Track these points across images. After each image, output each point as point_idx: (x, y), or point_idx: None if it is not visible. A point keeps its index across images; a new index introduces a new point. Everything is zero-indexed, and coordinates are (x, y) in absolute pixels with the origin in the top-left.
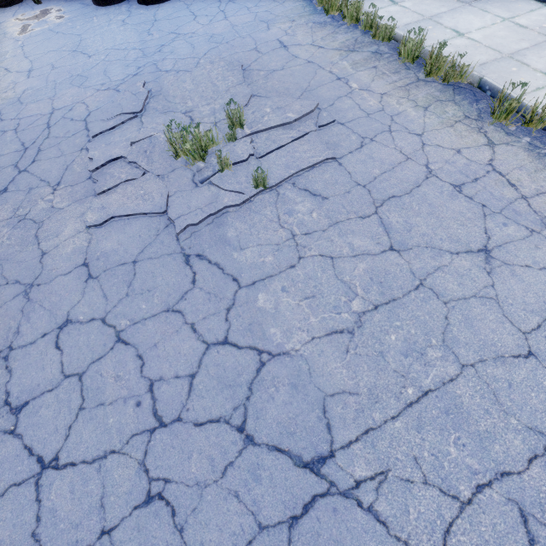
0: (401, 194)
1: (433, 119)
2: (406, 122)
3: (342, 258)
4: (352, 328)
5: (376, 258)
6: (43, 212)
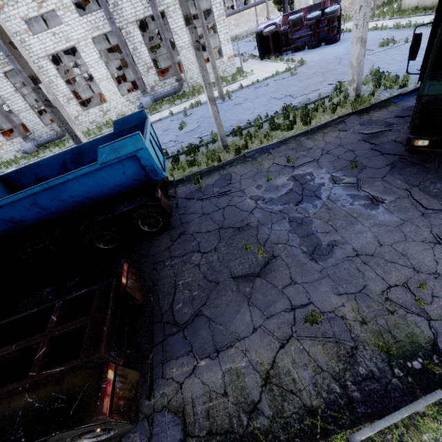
0: None
1: None
2: None
3: None
4: None
5: None
6: None
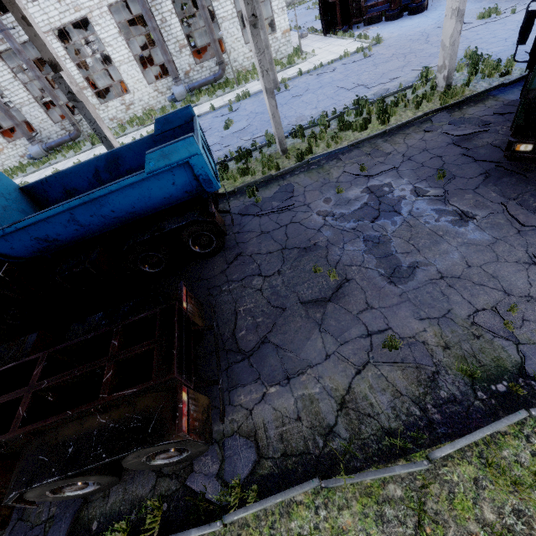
0: None
1: None
2: None
3: None
4: None
5: None
6: None
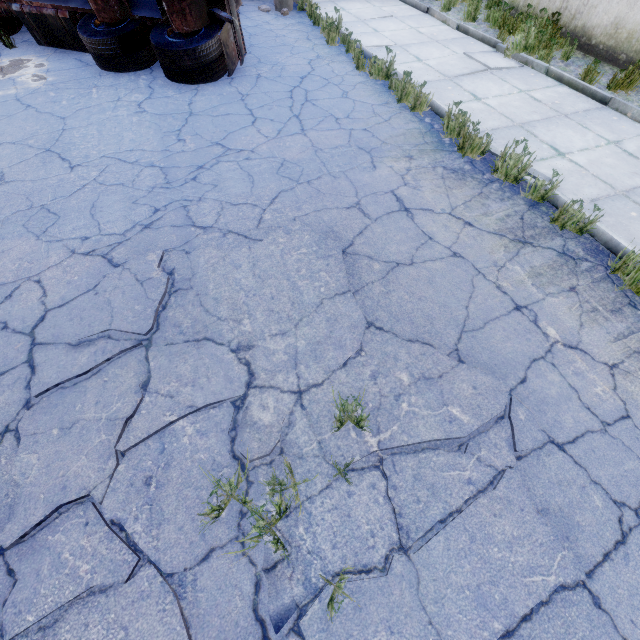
0: None
1: None
2: None
3: None
4: None
5: None
6: None
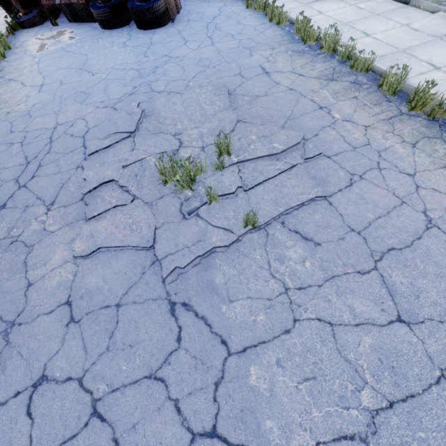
0: (401, 247)
1: (424, 157)
2: (395, 159)
3: (343, 327)
4: (365, 435)
5: (383, 331)
6: (35, 235)
